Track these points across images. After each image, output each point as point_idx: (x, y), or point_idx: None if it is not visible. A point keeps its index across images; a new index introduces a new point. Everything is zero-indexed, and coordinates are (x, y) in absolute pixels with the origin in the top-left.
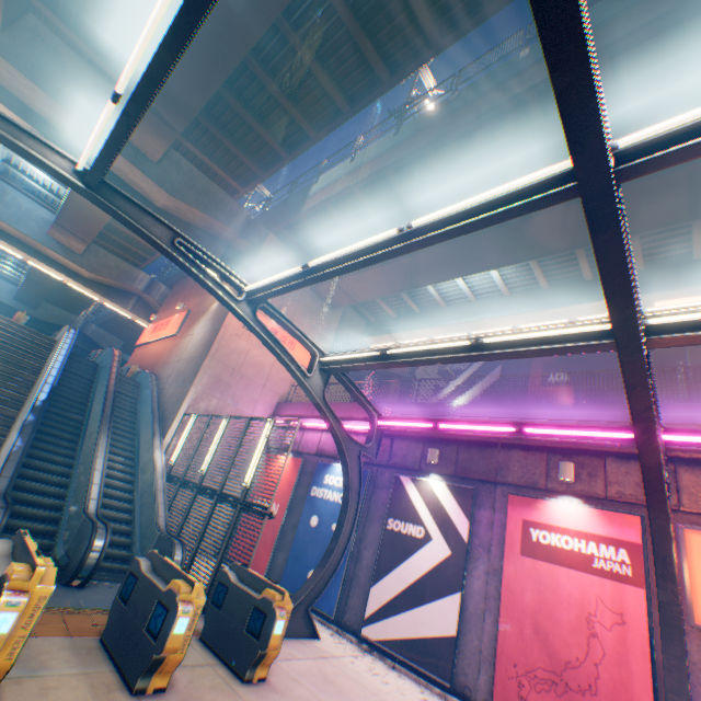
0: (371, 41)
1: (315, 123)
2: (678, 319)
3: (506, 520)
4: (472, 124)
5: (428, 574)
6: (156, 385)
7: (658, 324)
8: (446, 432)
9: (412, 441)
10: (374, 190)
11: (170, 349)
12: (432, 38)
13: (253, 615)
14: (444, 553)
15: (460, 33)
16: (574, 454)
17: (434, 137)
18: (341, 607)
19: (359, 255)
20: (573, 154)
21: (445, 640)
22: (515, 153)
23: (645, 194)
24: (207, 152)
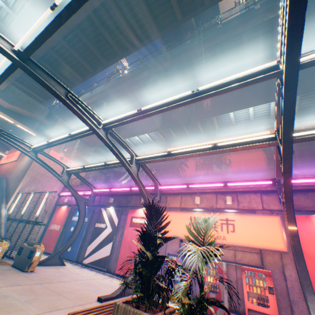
0: (85, 60)
1: (71, 81)
2: (141, 157)
3: (128, 217)
4: (125, 88)
5: (105, 238)
6: (5, 182)
7: (140, 158)
8: (113, 191)
9: (107, 196)
10: (98, 105)
11: (14, 167)
12: (104, 63)
13: (30, 253)
14: (110, 231)
15: (113, 63)
16: None
17: (114, 90)
18: (78, 256)
19: (63, 139)
20: (88, 126)
21: (106, 257)
22: (142, 98)
23: (176, 114)
24: (28, 86)
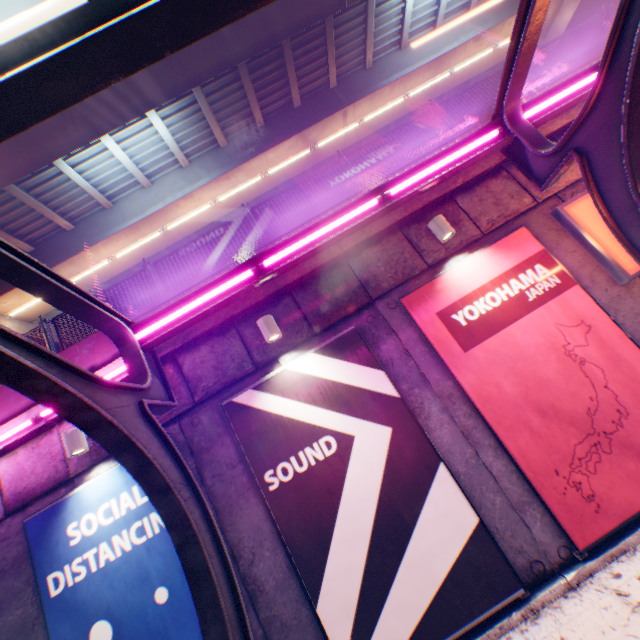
0: None
1: None
2: None
3: (423, 330)
4: None
5: (387, 486)
6: None
7: None
8: (284, 264)
9: (216, 340)
10: None
11: None
12: None
13: None
14: (384, 438)
15: None
16: (427, 214)
17: None
18: None
19: None
20: None
21: (474, 542)
22: None
23: None
24: None
